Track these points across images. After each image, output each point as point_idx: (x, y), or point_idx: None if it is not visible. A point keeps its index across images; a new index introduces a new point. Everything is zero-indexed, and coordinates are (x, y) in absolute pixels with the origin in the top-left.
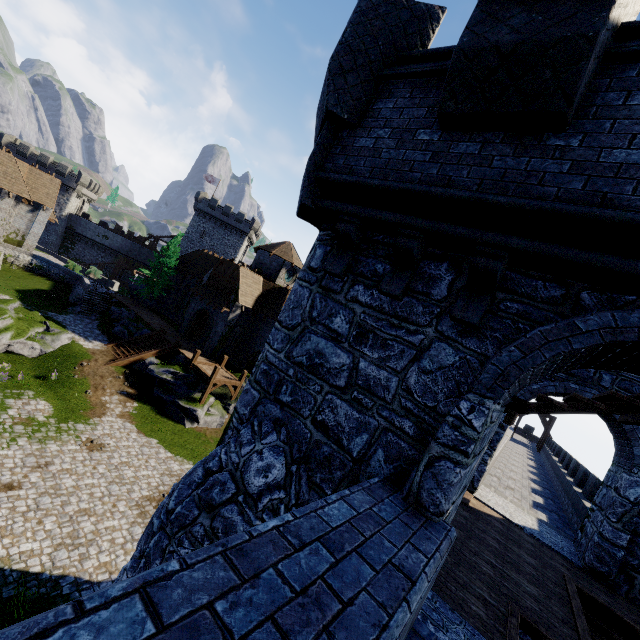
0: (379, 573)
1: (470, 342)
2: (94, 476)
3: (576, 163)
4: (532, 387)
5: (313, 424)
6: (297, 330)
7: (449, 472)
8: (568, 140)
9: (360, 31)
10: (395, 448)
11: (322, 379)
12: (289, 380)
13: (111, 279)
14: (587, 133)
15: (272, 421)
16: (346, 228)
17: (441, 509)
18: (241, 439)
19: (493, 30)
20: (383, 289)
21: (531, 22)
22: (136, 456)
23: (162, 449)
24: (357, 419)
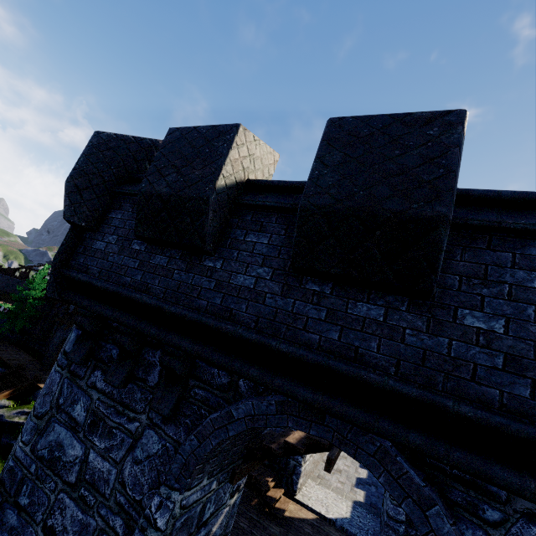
0: None
1: (170, 429)
2: None
3: (218, 282)
4: None
5: (43, 531)
6: (45, 419)
7: None
8: (215, 263)
9: (93, 159)
10: None
11: (58, 475)
12: (30, 478)
13: None
14: (225, 259)
15: (7, 531)
16: (81, 321)
17: None
18: None
19: (158, 182)
20: (107, 380)
21: (177, 181)
22: None
23: None
24: (80, 521)
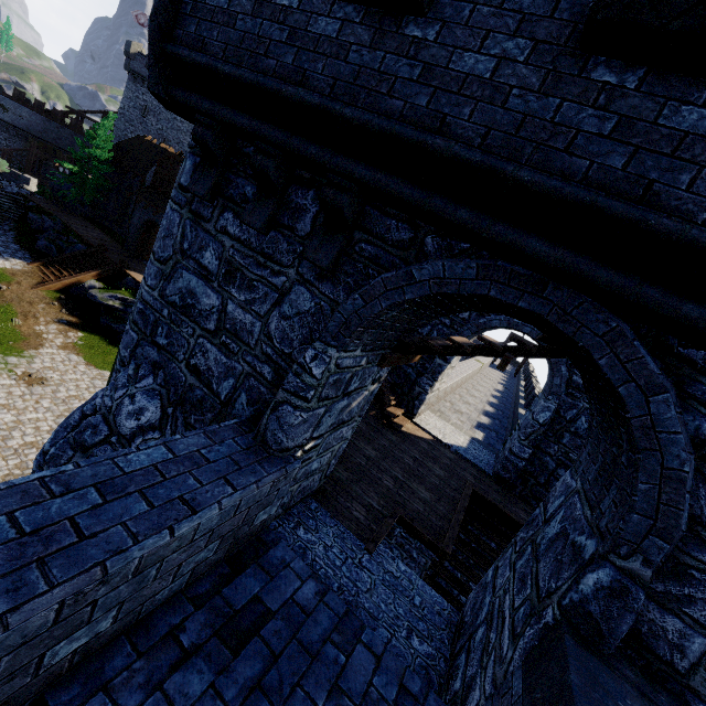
0: (155, 508)
1: (326, 287)
2: (38, 411)
3: (427, 67)
4: (479, 321)
5: (187, 368)
6: (169, 264)
7: (289, 415)
8: (426, 30)
9: None
10: (256, 392)
11: (194, 322)
12: (164, 321)
13: (26, 173)
14: (445, 22)
15: (151, 364)
16: (203, 134)
17: (284, 446)
18: (117, 383)
19: None
20: (244, 220)
21: None
22: (87, 389)
23: None
24: (225, 364)
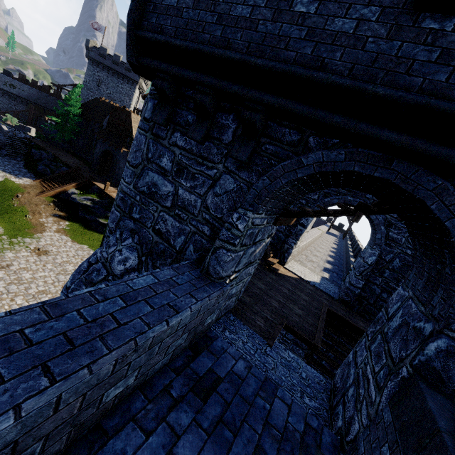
0: (155, 310)
1: (243, 174)
2: (45, 271)
3: (310, 30)
4: (325, 200)
5: (153, 231)
6: (139, 168)
7: (224, 255)
8: (308, 7)
9: None
10: (199, 243)
11: (157, 202)
12: (137, 204)
13: (28, 125)
14: (321, 1)
15: (129, 231)
16: (162, 85)
17: (220, 276)
18: (109, 243)
19: None
20: (189, 136)
21: None
22: (73, 257)
23: (92, 251)
24: (178, 227)
